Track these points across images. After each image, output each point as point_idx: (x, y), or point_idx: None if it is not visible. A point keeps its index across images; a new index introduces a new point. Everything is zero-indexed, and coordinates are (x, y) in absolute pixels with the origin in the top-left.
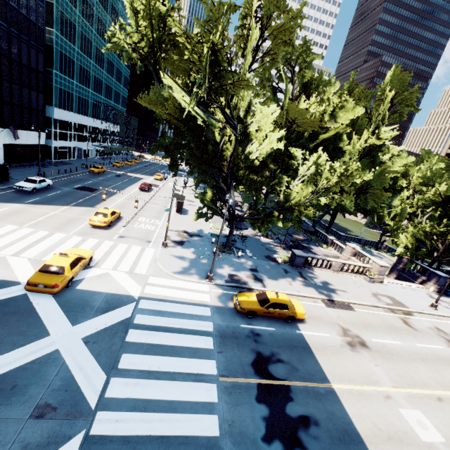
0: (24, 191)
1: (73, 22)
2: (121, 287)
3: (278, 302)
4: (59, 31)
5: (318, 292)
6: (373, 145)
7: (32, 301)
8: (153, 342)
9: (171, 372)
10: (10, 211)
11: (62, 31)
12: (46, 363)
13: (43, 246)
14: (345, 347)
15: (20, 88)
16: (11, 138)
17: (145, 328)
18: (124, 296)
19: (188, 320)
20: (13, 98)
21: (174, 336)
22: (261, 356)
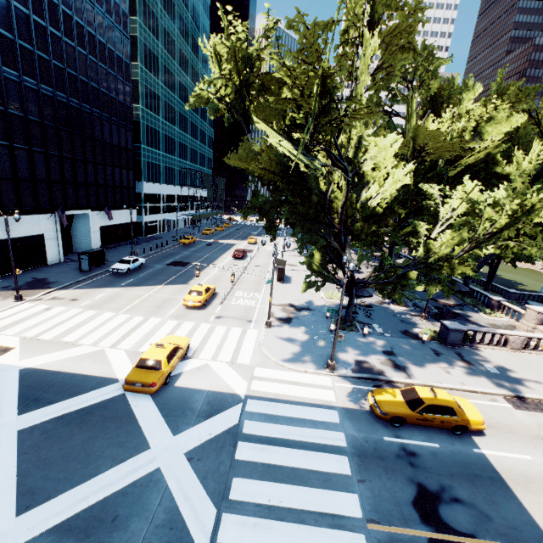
0: (120, 273)
1: (157, 94)
2: (223, 382)
3: (436, 404)
4: (144, 105)
5: (494, 385)
6: None
7: (131, 403)
8: (269, 462)
9: (297, 509)
10: (107, 297)
11: (147, 104)
12: (147, 487)
13: (139, 334)
14: None
15: (113, 169)
16: (106, 219)
17: (257, 441)
18: (228, 395)
19: (311, 430)
20: (107, 180)
21: (295, 453)
22: (424, 491)
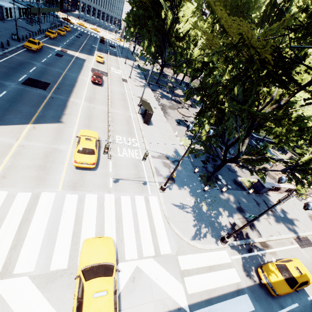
0: None
1: None
2: (164, 294)
3: (303, 281)
4: None
5: (288, 229)
6: None
7: None
8: None
9: None
10: None
11: None
12: None
13: (37, 232)
14: None
15: None
16: None
17: None
18: None
19: None
20: None
21: None
22: None
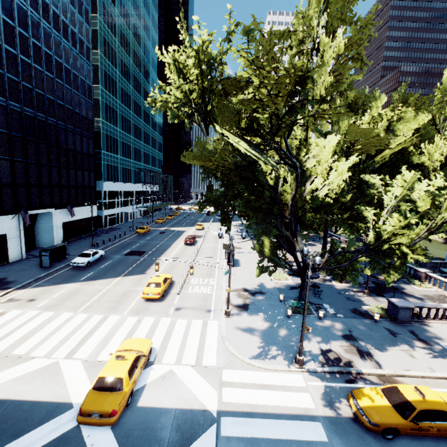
0: (80, 267)
1: (115, 109)
2: (191, 394)
3: (429, 408)
4: (104, 118)
5: None
6: None
7: (86, 441)
8: None
9: None
10: (66, 294)
11: (107, 118)
12: None
13: (98, 337)
14: None
15: (75, 172)
16: (69, 216)
17: None
18: (198, 412)
19: None
20: (70, 181)
21: None
22: None
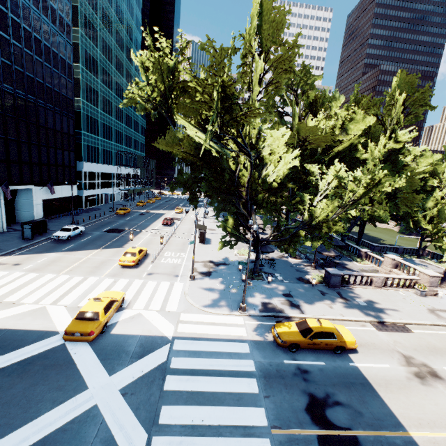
0: (61, 240)
1: (96, 90)
2: (154, 327)
3: (322, 331)
4: (85, 99)
5: (364, 314)
6: (391, 150)
7: (70, 351)
8: (193, 389)
9: (216, 425)
10: (48, 261)
11: (87, 98)
12: (85, 422)
13: (79, 291)
14: (413, 380)
15: (55, 151)
16: (49, 193)
17: (183, 373)
18: (158, 337)
19: (227, 360)
20: (50, 160)
21: (214, 380)
22: (314, 399)
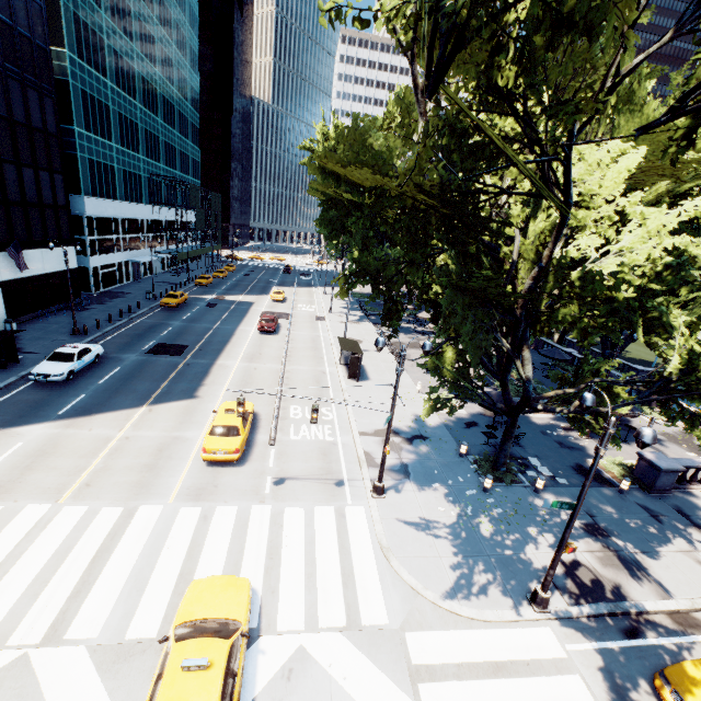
0: (52, 381)
1: (98, 34)
2: None
3: None
4: (75, 51)
5: None
6: None
7: None
8: None
9: None
10: (27, 454)
11: (80, 51)
12: None
13: (119, 571)
14: None
15: (18, 170)
16: (14, 267)
17: None
18: None
19: None
20: (7, 191)
21: None
22: None
